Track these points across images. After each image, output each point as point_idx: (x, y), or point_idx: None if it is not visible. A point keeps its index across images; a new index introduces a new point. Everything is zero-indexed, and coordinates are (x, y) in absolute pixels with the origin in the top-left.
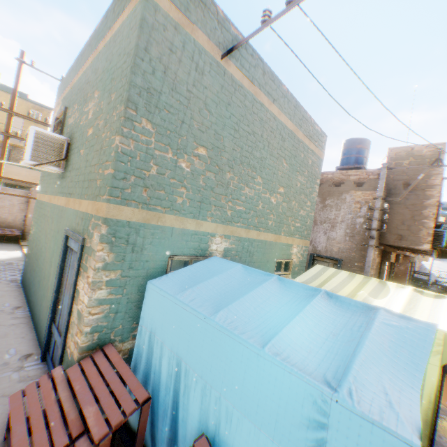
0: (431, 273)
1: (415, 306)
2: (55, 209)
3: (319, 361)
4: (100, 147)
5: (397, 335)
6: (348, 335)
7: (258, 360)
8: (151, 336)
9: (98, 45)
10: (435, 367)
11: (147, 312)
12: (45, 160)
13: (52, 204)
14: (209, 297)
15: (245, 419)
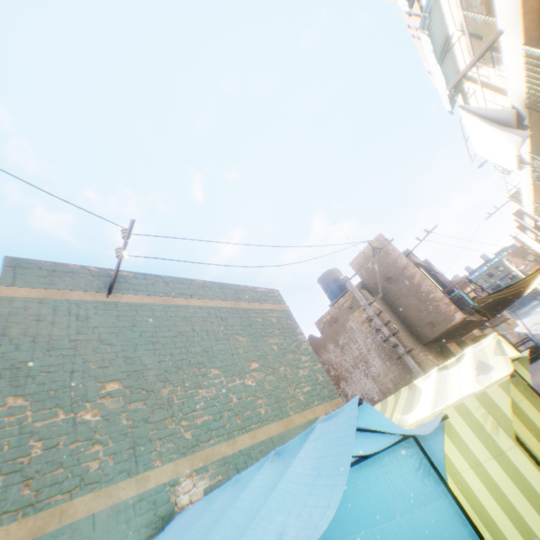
0: (533, 333)
1: (445, 386)
2: None
3: None
4: None
5: (325, 443)
6: None
7: None
8: None
9: None
10: (515, 449)
11: None
12: None
13: None
14: None
15: None
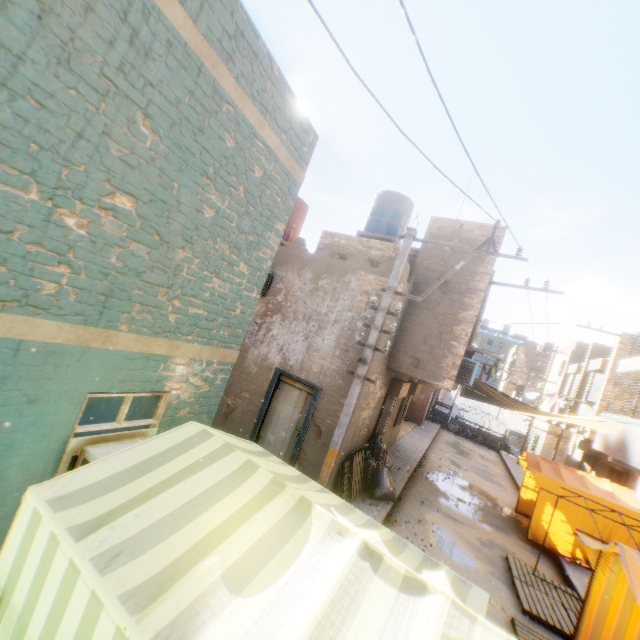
0: (456, 403)
1: None
2: None
3: None
4: None
5: None
6: None
7: None
8: None
9: None
10: None
11: None
12: None
13: None
14: None
15: None
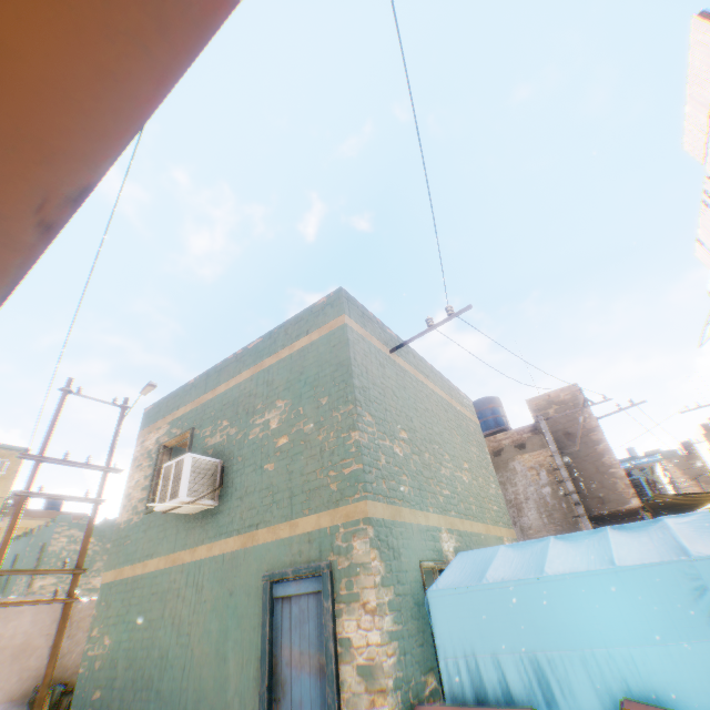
0: None
1: None
2: (202, 567)
3: (659, 558)
4: (320, 450)
5: (690, 526)
6: (659, 540)
7: (618, 577)
8: (469, 662)
9: (260, 360)
10: None
11: (445, 632)
12: (199, 493)
13: (182, 564)
14: (512, 574)
15: (646, 648)
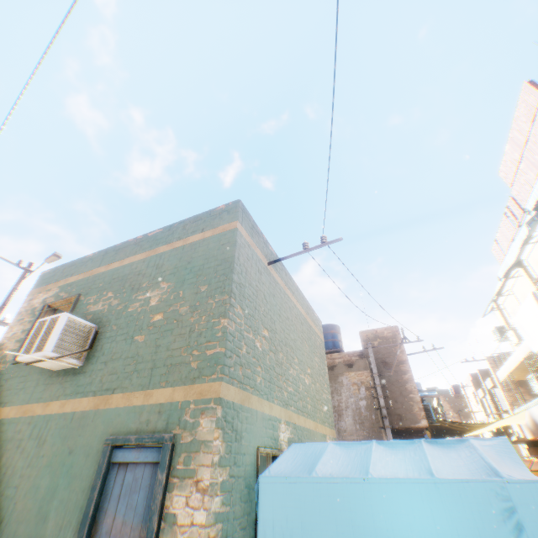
0: None
1: None
2: (51, 422)
3: (472, 475)
4: (189, 330)
5: (493, 449)
6: (469, 458)
7: (437, 488)
8: None
9: (156, 246)
10: None
11: (269, 519)
12: (67, 351)
13: (33, 416)
14: (339, 470)
15: None
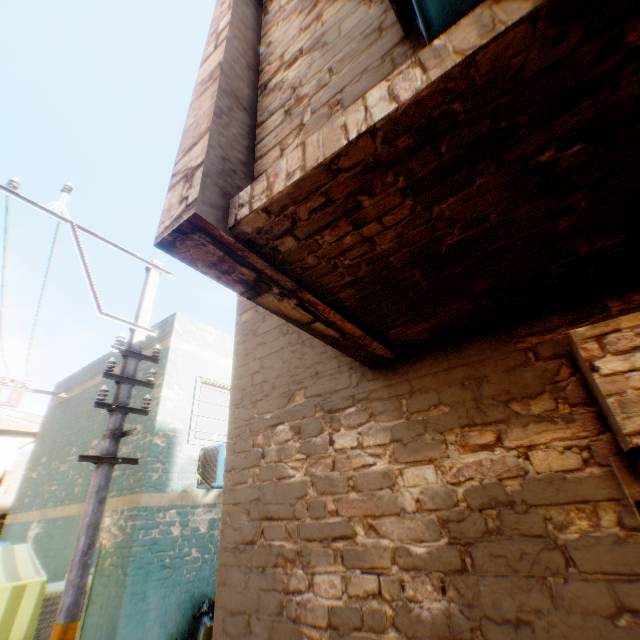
0: None
1: None
2: None
3: None
4: None
5: None
6: None
7: None
8: None
9: None
10: None
11: None
12: None
13: None
14: None
15: None
